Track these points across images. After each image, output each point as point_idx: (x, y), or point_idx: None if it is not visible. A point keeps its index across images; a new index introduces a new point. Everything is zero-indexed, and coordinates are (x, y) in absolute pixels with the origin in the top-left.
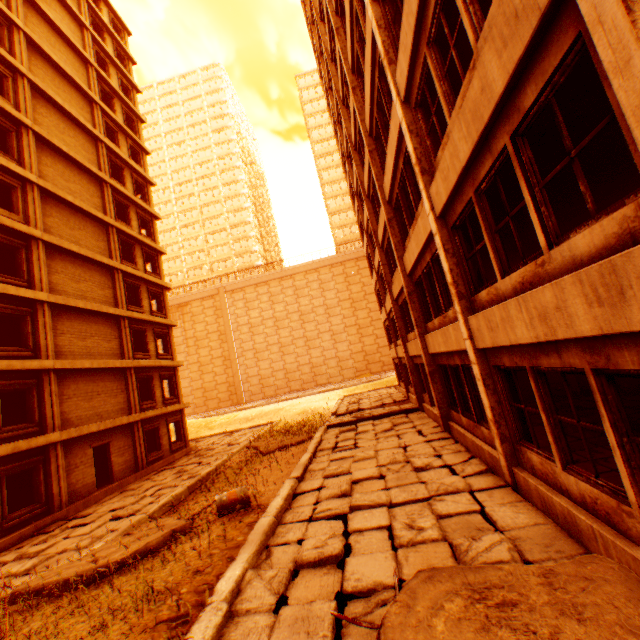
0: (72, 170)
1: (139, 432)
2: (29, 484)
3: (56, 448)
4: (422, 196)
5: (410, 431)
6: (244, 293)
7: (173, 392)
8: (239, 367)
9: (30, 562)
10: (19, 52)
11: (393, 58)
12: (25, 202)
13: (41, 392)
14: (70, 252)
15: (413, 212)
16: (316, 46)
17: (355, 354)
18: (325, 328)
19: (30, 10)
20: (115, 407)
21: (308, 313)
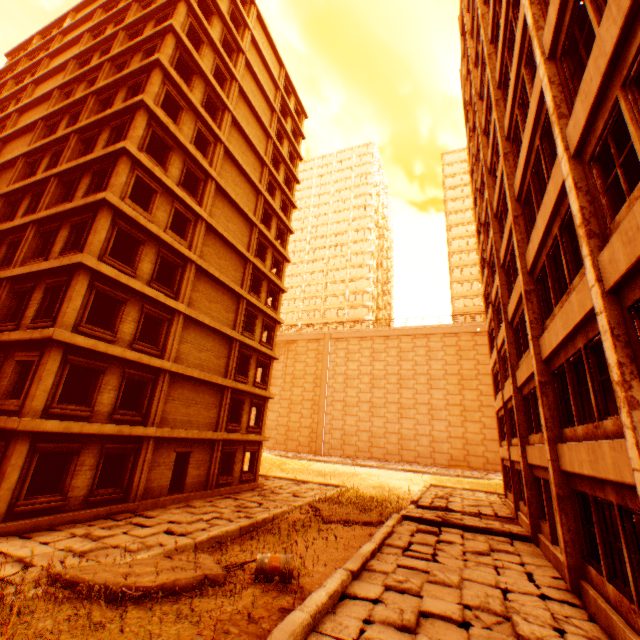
0: (234, 213)
1: (218, 450)
2: (120, 467)
3: (149, 441)
4: (584, 264)
5: (514, 568)
6: (347, 343)
7: (258, 421)
8: (325, 415)
9: (89, 544)
10: (224, 127)
11: (565, 112)
12: (193, 232)
13: (154, 388)
14: (212, 276)
15: (560, 289)
16: (469, 123)
17: (453, 438)
18: (423, 399)
19: (241, 100)
20: (205, 420)
21: (408, 378)
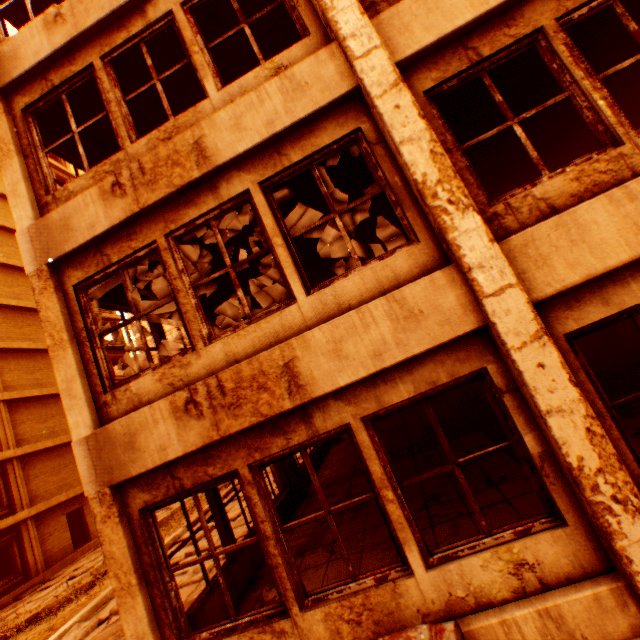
0: (15, 275)
1: None
2: (11, 557)
3: (27, 523)
4: None
5: None
6: None
7: None
8: None
9: None
10: None
11: None
12: None
13: (7, 478)
14: (21, 349)
15: None
16: None
17: None
18: None
19: None
20: None
21: None
